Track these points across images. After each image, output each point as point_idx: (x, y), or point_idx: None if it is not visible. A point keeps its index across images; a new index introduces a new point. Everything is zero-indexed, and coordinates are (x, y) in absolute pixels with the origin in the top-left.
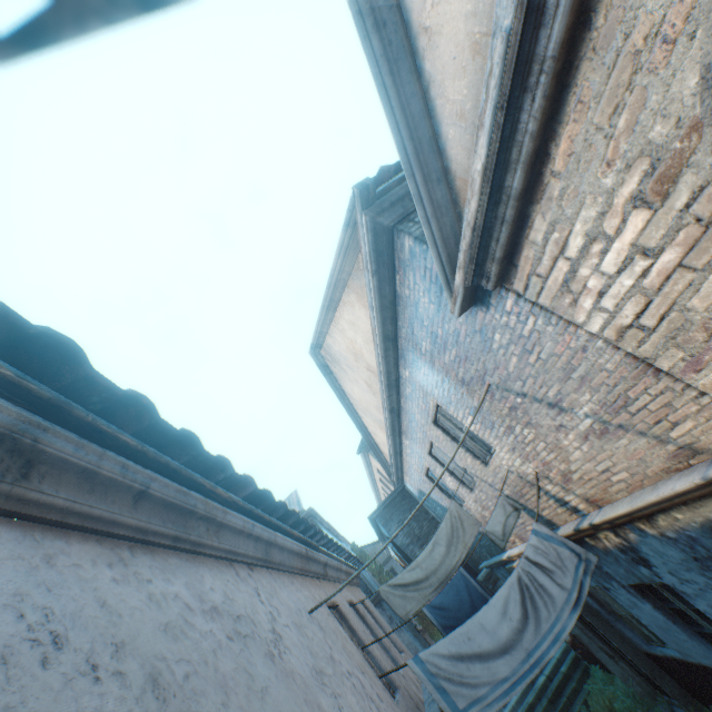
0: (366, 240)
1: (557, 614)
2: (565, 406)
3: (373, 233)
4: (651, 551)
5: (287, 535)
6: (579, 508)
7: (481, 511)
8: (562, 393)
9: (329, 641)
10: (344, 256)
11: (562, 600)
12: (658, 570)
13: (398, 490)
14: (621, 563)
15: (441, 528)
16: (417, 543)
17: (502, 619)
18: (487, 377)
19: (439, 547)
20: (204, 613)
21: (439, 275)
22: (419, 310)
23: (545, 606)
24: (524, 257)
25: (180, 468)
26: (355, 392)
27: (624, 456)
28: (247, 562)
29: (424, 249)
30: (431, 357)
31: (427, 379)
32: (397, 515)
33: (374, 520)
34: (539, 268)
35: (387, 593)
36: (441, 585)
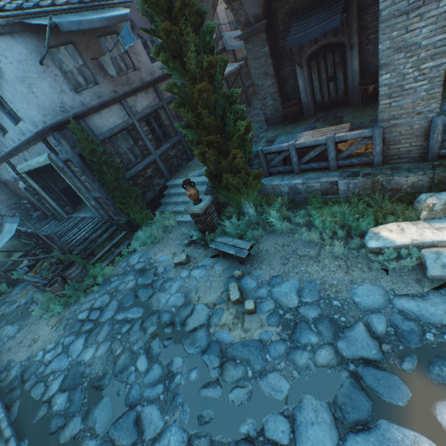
0: None
1: None
2: None
3: None
4: None
5: None
6: None
7: None
8: None
9: None
10: None
11: None
12: None
13: None
14: None
15: None
16: None
17: None
18: None
19: None
20: None
21: None
22: None
23: None
24: None
25: None
26: None
27: None
28: None
29: None
30: None
31: None
32: None
33: None
34: None
35: None
36: None
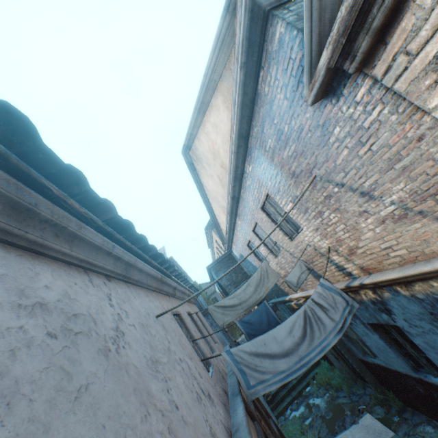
0: (242, 24)
1: (326, 336)
2: (376, 195)
3: (250, 15)
4: (397, 305)
5: (146, 263)
6: (352, 273)
7: (279, 270)
8: (378, 183)
9: (169, 337)
10: (218, 52)
11: (330, 328)
12: (395, 317)
13: (227, 254)
14: (369, 310)
15: (253, 276)
16: (233, 285)
17: (289, 334)
18: (315, 170)
19: (251, 287)
20: (17, 308)
21: (305, 57)
22: (273, 108)
23: (319, 330)
24: (400, 30)
25: (7, 154)
26: (209, 185)
27: (411, 237)
28: (105, 274)
29: (293, 36)
30: (272, 154)
31: (265, 173)
32: (224, 268)
33: (209, 269)
34: (412, 43)
35: (213, 310)
36: (248, 310)
